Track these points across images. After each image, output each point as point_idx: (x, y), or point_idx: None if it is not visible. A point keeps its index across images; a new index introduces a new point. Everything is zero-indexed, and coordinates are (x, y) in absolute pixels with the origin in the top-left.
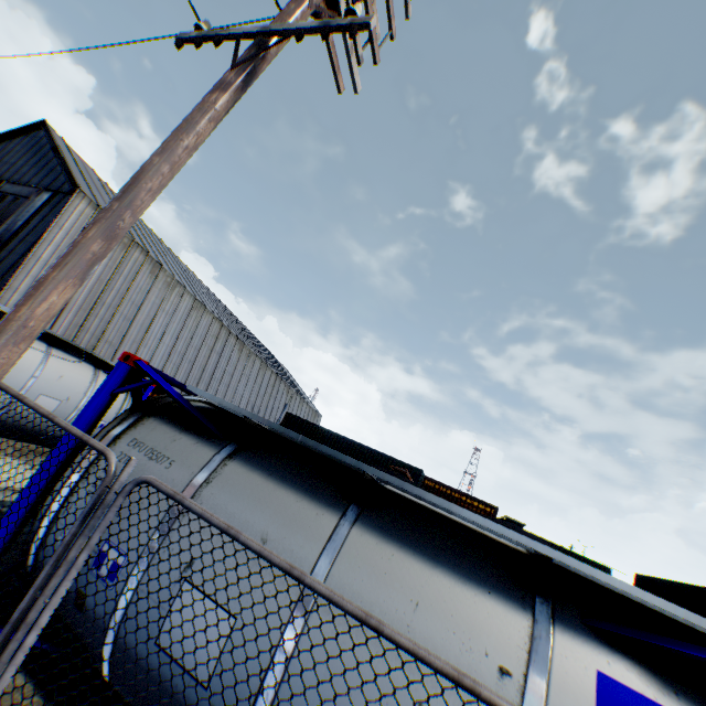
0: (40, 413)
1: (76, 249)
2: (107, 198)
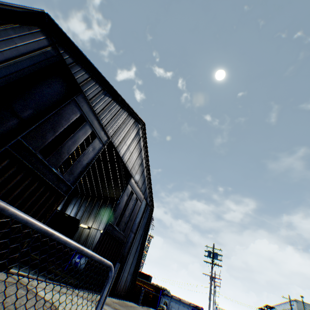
0: None
1: None
2: None
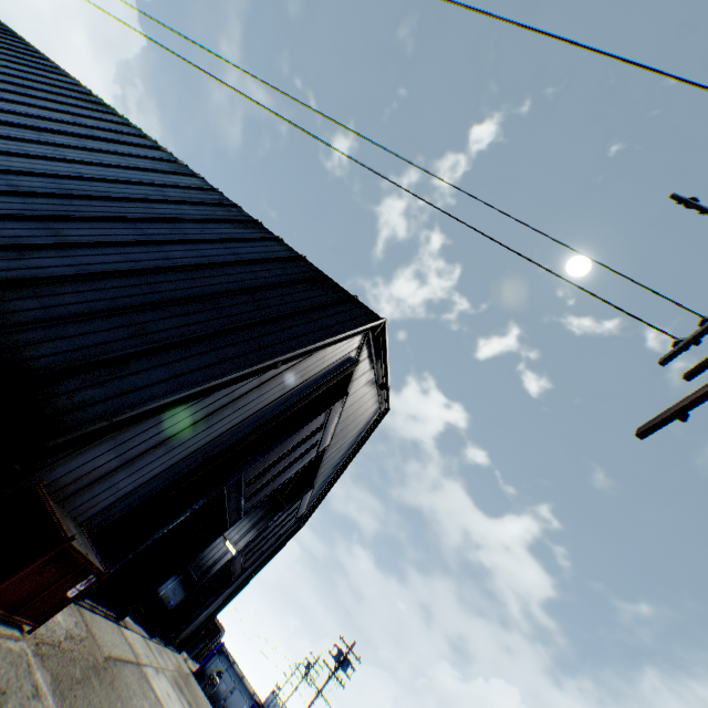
0: None
1: None
2: None
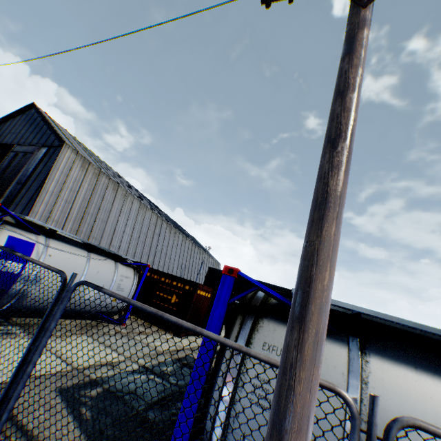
0: (227, 345)
1: (336, 199)
2: (79, 146)
